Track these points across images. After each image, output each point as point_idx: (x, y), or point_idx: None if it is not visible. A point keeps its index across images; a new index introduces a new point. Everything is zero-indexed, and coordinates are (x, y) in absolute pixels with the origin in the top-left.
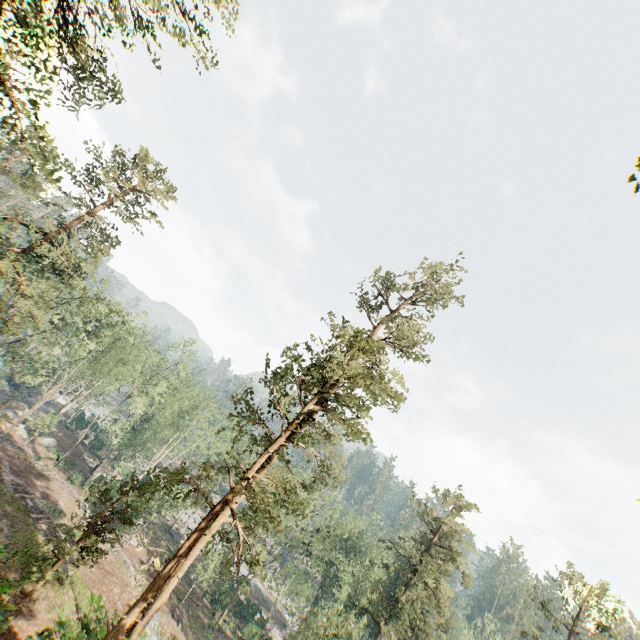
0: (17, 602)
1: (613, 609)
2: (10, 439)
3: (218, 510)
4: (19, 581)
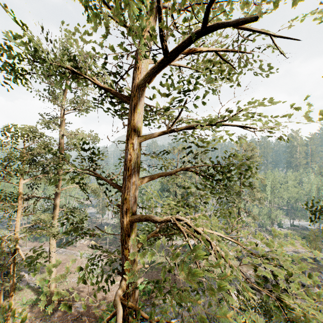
0: None
1: (252, 148)
2: None
3: (14, 251)
4: None
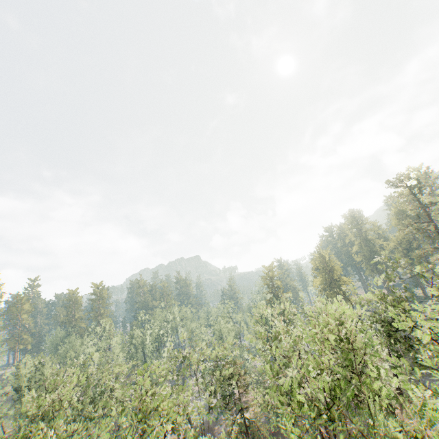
0: None
1: None
2: None
3: None
4: None
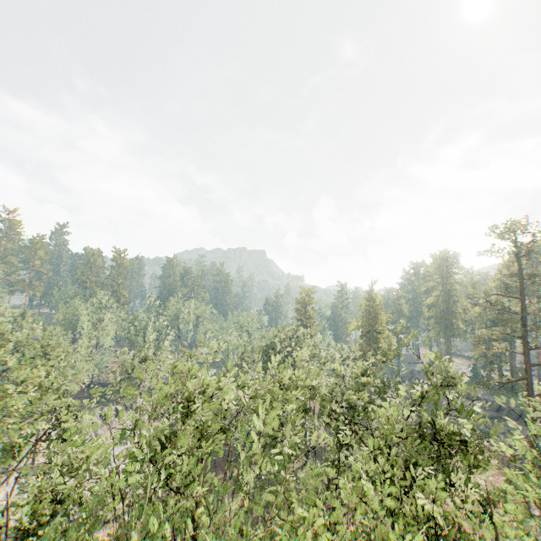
0: None
1: None
2: None
3: None
4: None
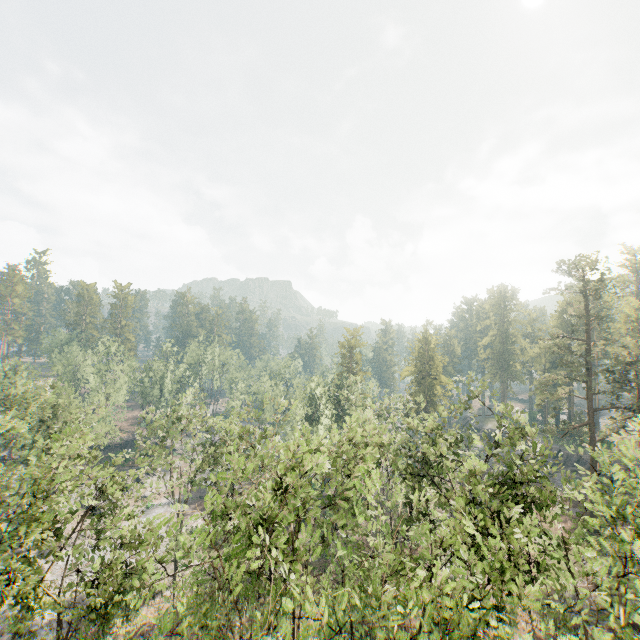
0: None
1: None
2: None
3: None
4: None
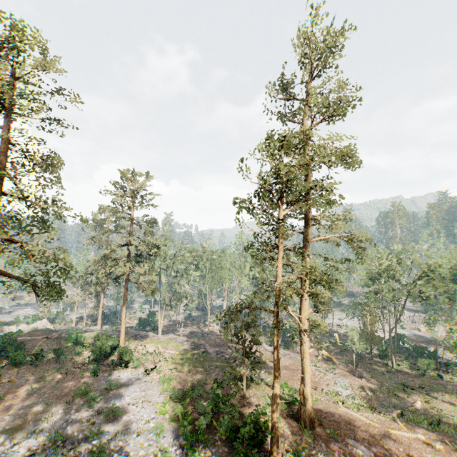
0: (241, 402)
1: None
2: (210, 334)
3: (277, 312)
4: (233, 393)
